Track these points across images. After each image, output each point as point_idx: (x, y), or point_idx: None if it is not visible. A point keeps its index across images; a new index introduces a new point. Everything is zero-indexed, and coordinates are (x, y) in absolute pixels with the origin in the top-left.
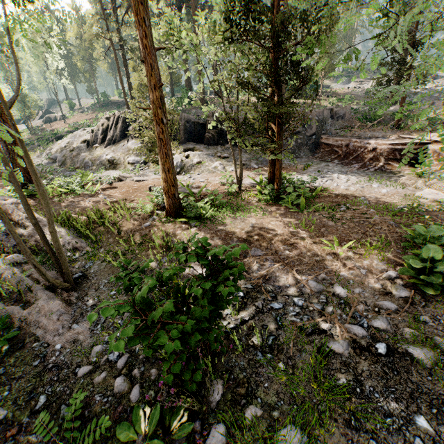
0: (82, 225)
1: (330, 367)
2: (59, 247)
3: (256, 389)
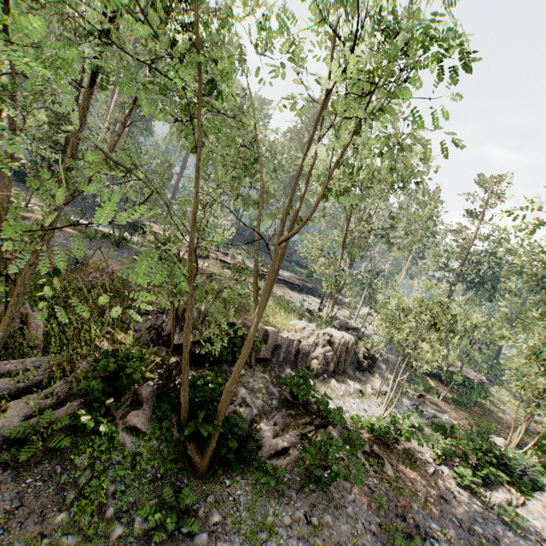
0: None
1: None
2: None
3: None
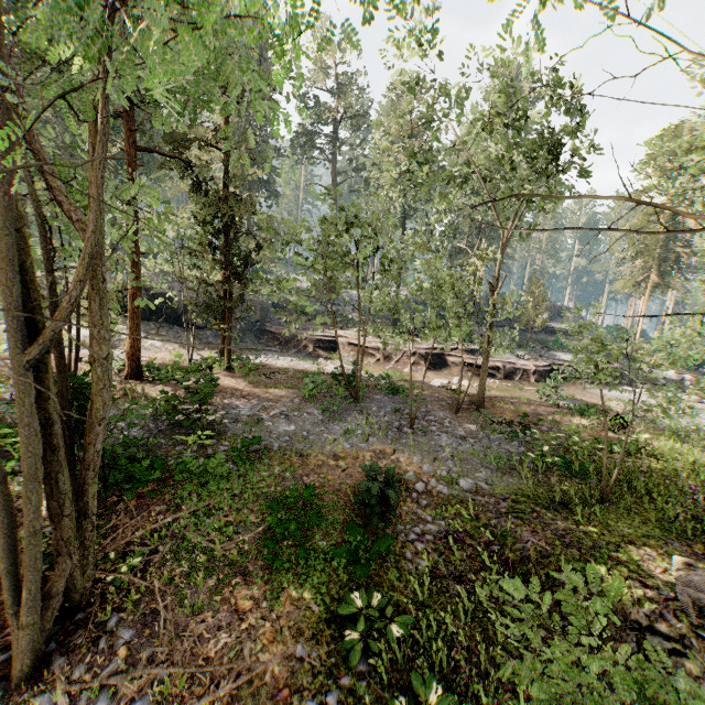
0: None
1: (262, 422)
2: None
3: (229, 431)
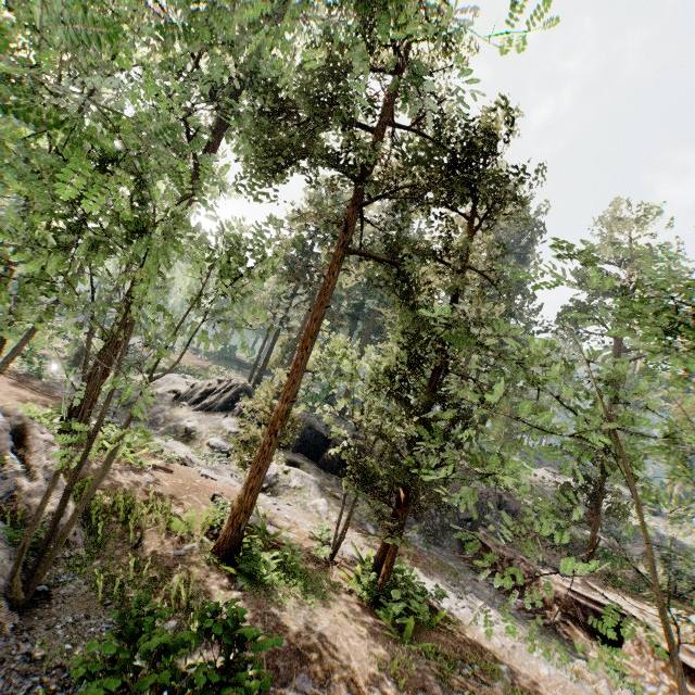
0: (100, 509)
1: None
2: (67, 534)
3: None
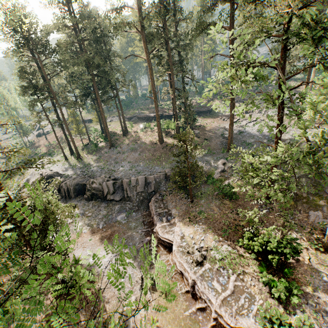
0: None
1: None
2: None
3: None
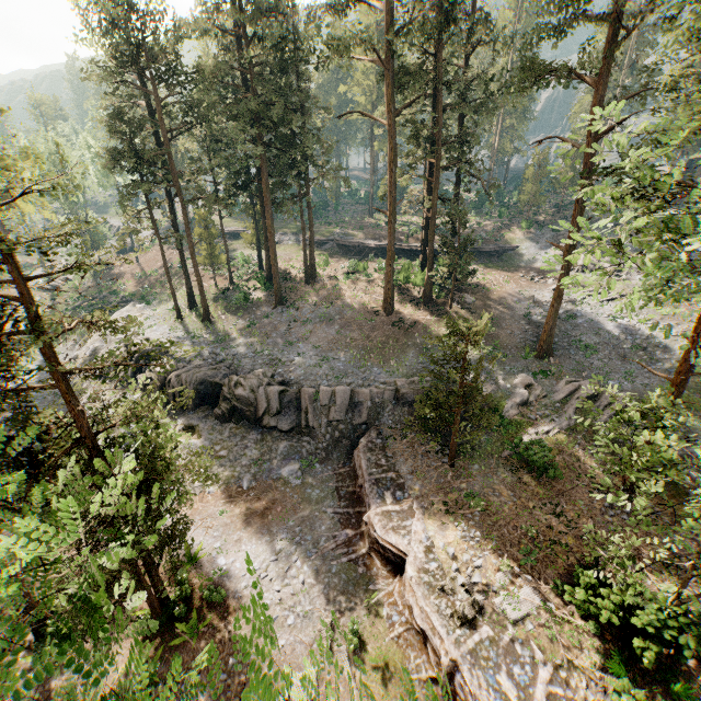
0: None
1: None
2: None
3: None
